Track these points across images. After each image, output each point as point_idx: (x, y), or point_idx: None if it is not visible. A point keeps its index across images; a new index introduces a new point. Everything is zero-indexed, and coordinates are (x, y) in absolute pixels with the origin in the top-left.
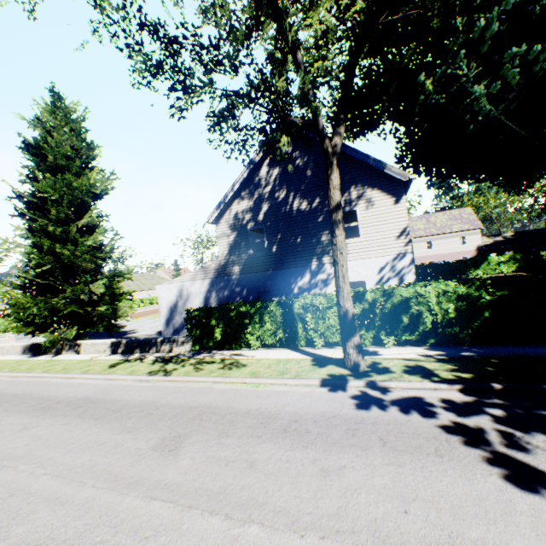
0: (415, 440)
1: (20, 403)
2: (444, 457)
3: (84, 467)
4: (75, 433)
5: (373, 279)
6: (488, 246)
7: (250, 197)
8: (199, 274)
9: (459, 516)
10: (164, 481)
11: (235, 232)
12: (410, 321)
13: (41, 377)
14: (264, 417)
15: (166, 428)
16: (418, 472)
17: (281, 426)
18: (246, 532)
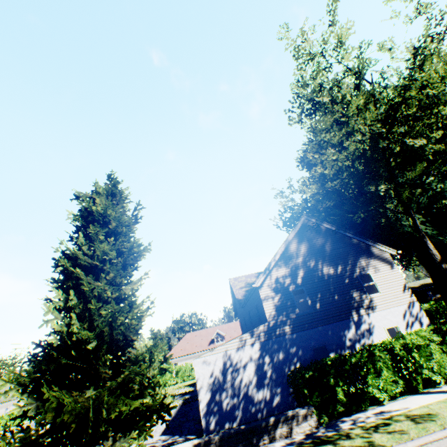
0: None
1: None
2: None
3: None
4: None
5: (402, 323)
6: None
7: (286, 265)
8: (247, 338)
9: None
10: None
11: (278, 294)
12: None
13: None
14: None
15: None
16: None
17: None
18: None
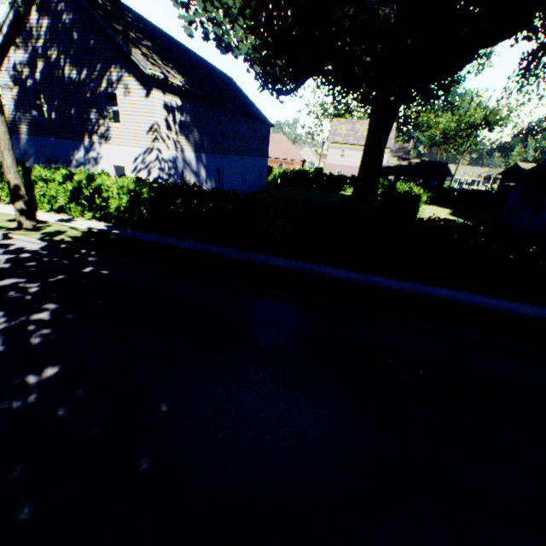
0: None
1: None
2: None
3: None
4: None
5: (131, 167)
6: (390, 168)
7: (25, 48)
8: None
9: None
10: None
11: (17, 86)
12: (103, 203)
13: None
14: None
15: None
16: None
17: None
18: None
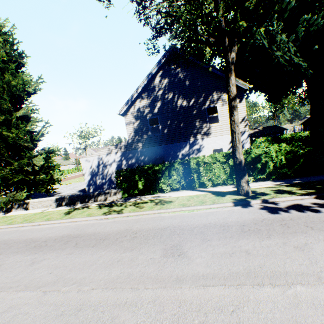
0: None
1: (8, 247)
2: None
3: (122, 278)
4: (86, 258)
5: (227, 147)
6: (252, 134)
7: (148, 97)
8: (113, 149)
9: None
10: (199, 274)
11: (138, 120)
12: (261, 167)
13: (8, 228)
14: (220, 226)
15: (159, 243)
16: None
17: (238, 229)
18: (298, 291)
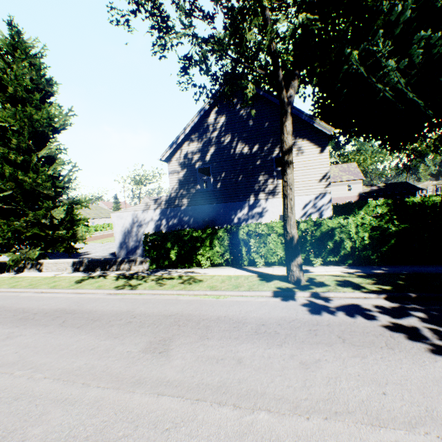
0: (366, 337)
1: None
2: (395, 349)
3: (82, 370)
4: (62, 341)
5: (299, 213)
6: (367, 193)
7: (199, 140)
8: (151, 204)
9: (427, 394)
10: (165, 379)
11: (184, 169)
12: (334, 246)
13: (9, 292)
14: (234, 322)
15: (149, 334)
16: (380, 361)
17: (252, 329)
18: (258, 419)
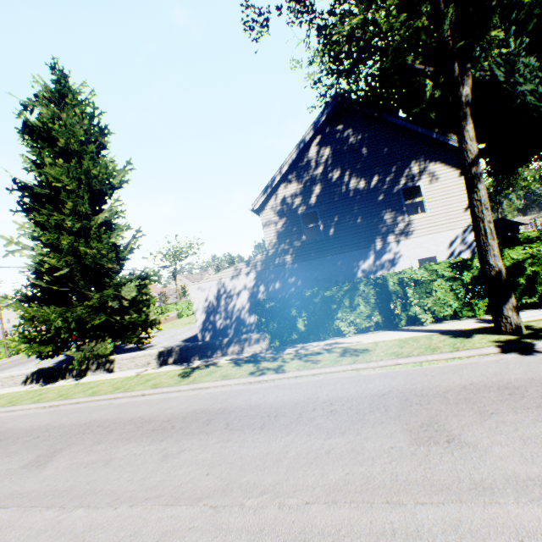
0: None
1: (107, 431)
2: None
3: (355, 483)
4: (261, 448)
5: (444, 254)
6: None
7: (298, 180)
8: (242, 268)
9: None
10: (519, 476)
11: (283, 218)
12: (526, 283)
13: (91, 401)
14: (499, 389)
15: (389, 420)
16: None
17: None
18: None
